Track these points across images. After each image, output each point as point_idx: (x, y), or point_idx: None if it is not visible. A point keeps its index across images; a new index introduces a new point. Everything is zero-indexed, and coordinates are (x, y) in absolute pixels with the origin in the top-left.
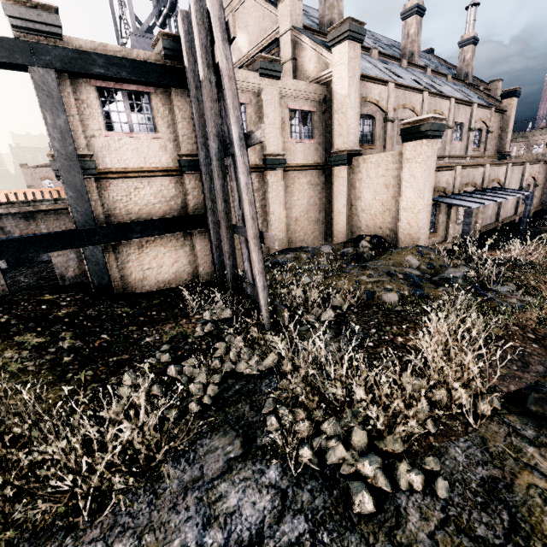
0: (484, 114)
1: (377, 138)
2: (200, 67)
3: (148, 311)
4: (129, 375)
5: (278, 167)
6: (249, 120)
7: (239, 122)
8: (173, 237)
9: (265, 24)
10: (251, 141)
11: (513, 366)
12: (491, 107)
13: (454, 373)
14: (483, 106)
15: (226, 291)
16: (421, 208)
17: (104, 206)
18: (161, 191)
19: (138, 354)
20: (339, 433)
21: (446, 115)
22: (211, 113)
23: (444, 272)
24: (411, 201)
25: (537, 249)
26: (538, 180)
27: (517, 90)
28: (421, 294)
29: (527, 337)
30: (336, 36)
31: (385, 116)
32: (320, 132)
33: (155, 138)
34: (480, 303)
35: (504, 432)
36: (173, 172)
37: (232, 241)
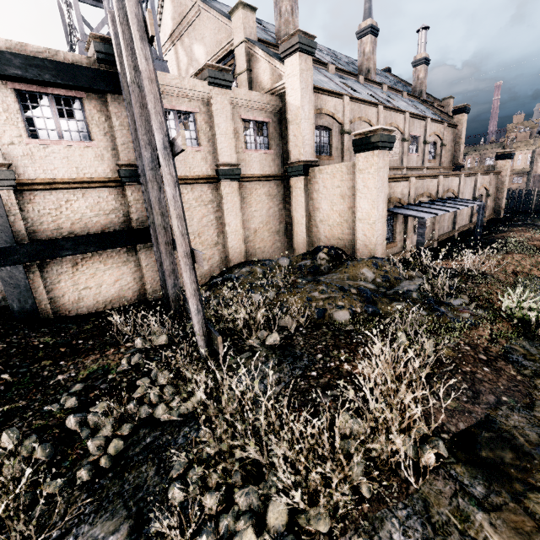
0: (437, 128)
1: (334, 149)
2: (126, 69)
3: (74, 339)
4: (8, 434)
5: (232, 177)
6: (198, 130)
7: (163, 129)
8: (115, 252)
9: (220, 36)
10: (175, 149)
11: (463, 396)
12: (444, 122)
13: (398, 411)
14: (436, 121)
15: (170, 311)
16: (376, 219)
17: (28, 221)
18: (98, 203)
19: (39, 399)
20: (254, 507)
21: (402, 129)
22: (141, 119)
23: (399, 285)
24: (366, 212)
25: (489, 257)
26: (489, 190)
27: (466, 106)
28: (374, 311)
29: (479, 358)
30: (287, 48)
31: (342, 128)
32: (277, 142)
33: (90, 146)
34: (433, 319)
35: (450, 491)
36: (112, 183)
37: (173, 258)
